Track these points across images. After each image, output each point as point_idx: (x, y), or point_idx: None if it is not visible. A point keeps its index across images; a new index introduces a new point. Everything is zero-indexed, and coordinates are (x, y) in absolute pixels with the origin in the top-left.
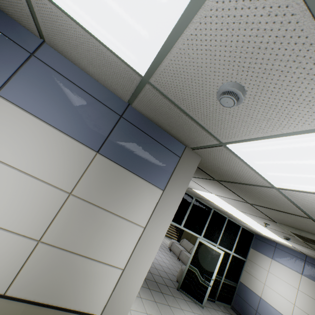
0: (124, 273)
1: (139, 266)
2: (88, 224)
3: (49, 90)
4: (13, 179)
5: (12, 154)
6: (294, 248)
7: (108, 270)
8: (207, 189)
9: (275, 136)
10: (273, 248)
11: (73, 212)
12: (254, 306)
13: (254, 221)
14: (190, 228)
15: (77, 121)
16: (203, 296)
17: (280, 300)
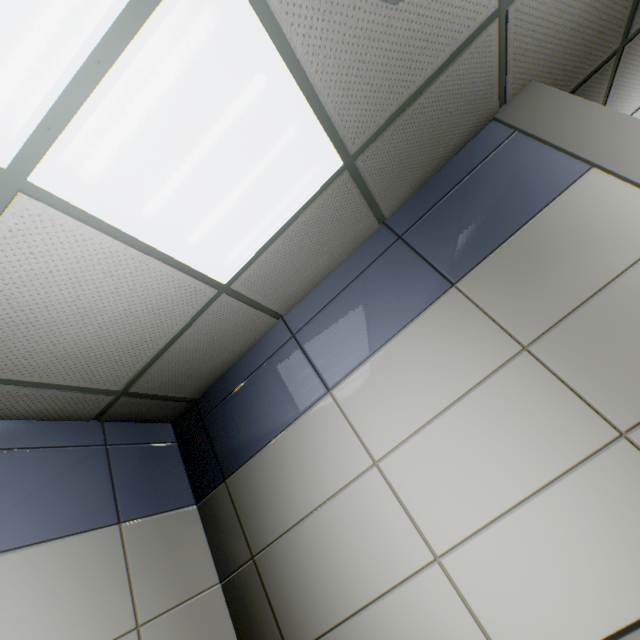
0: None
1: None
2: (620, 336)
3: (338, 329)
4: (461, 422)
5: (417, 407)
6: None
7: None
8: None
9: None
10: None
11: (571, 356)
12: None
13: None
14: None
15: (390, 305)
16: None
17: None
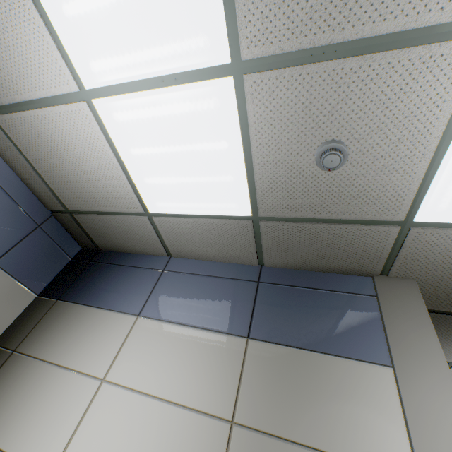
0: None
1: None
2: None
3: (180, 291)
4: (156, 417)
5: (153, 378)
6: None
7: None
8: None
9: (442, 149)
10: None
11: None
12: None
13: None
14: None
15: (212, 309)
16: None
17: None
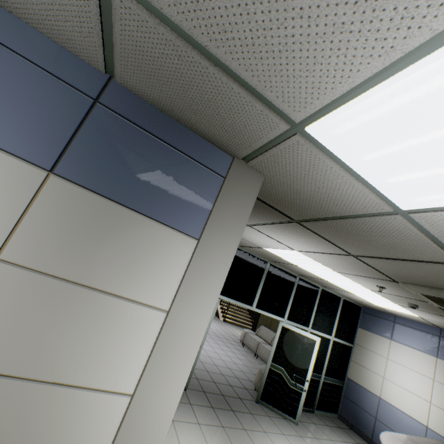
0: (135, 403)
1: (163, 384)
2: (45, 317)
3: None
4: None
5: None
6: (422, 320)
7: (99, 402)
8: (285, 242)
9: (414, 58)
10: (392, 324)
11: (5, 295)
12: (371, 411)
13: (362, 286)
14: (266, 308)
15: None
16: (296, 407)
17: (408, 398)
